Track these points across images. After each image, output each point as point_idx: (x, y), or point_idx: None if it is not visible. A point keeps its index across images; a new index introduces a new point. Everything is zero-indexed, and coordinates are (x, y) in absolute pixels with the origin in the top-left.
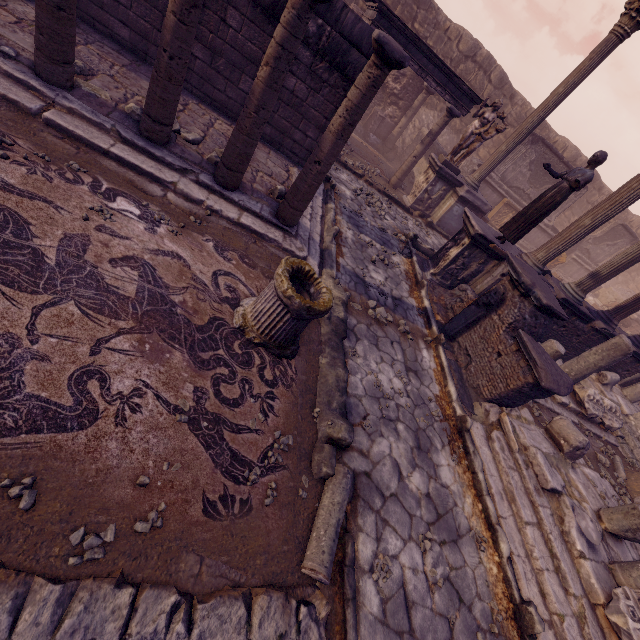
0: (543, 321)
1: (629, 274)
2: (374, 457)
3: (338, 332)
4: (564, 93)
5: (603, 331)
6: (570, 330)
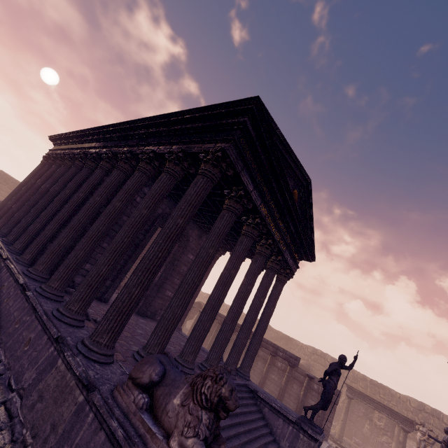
0: None
1: None
2: None
3: None
4: None
5: None
6: None
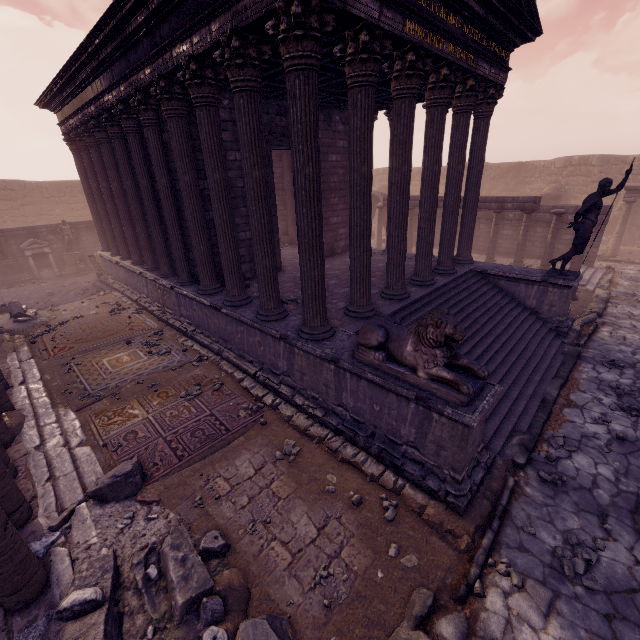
0: None
1: None
2: (618, 322)
3: (602, 300)
4: None
5: None
6: None
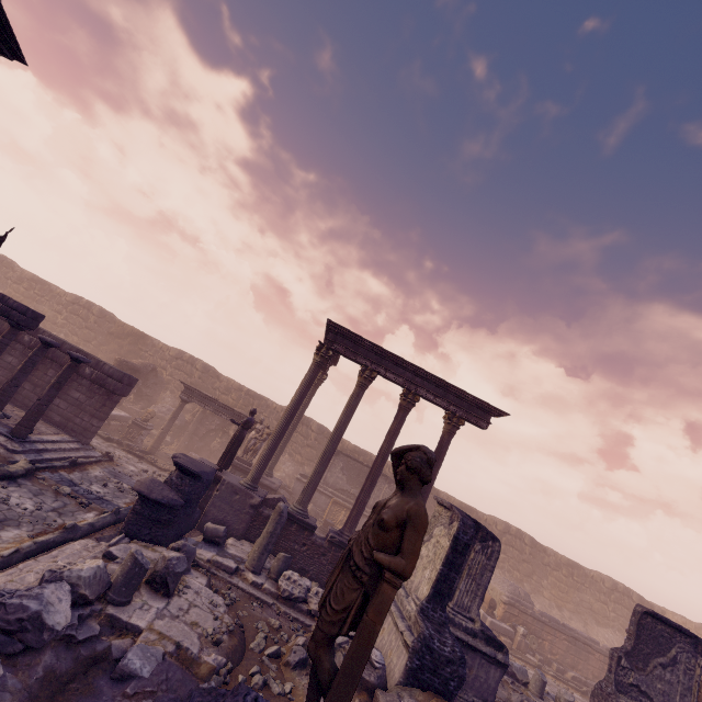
0: (189, 482)
1: (532, 578)
2: None
3: None
4: (300, 411)
5: (334, 540)
6: (312, 548)
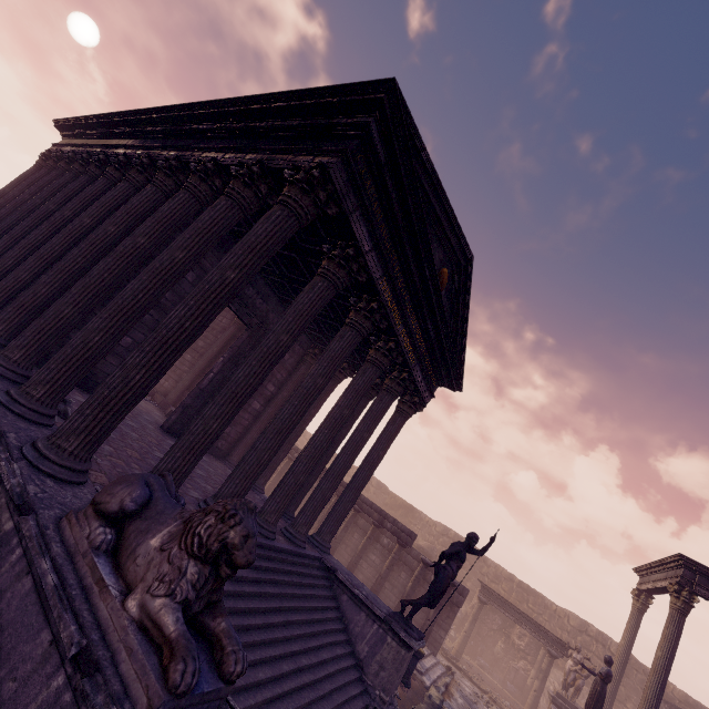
0: None
1: None
2: None
3: (434, 705)
4: (626, 644)
5: None
6: None
